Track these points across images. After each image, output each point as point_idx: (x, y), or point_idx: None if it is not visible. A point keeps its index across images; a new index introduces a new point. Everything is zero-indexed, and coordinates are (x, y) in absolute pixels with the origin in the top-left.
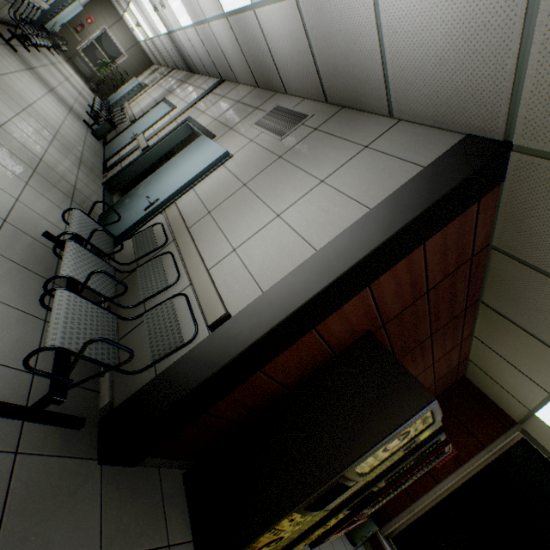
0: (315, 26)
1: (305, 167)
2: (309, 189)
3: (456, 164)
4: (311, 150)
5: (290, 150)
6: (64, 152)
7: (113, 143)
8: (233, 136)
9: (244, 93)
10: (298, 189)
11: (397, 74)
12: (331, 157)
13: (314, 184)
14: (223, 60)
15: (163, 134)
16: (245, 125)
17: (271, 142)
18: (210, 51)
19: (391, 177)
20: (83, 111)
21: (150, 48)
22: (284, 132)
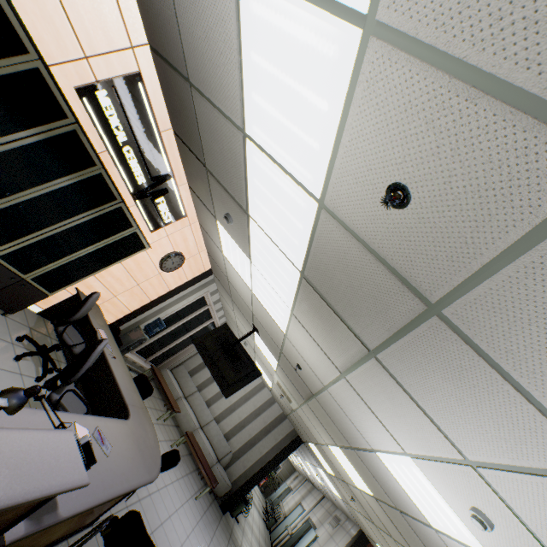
0: (334, 496)
1: (335, 539)
2: (334, 546)
3: (355, 536)
4: (338, 533)
5: (334, 533)
6: (262, 537)
7: (274, 530)
8: (322, 527)
9: (329, 505)
10: (332, 546)
11: (347, 512)
12: (340, 535)
13: (335, 544)
14: (322, 490)
15: (299, 525)
16: (326, 522)
17: (331, 530)
18: (317, 484)
19: (347, 541)
20: (261, 510)
21: (295, 465)
22: (334, 526)
